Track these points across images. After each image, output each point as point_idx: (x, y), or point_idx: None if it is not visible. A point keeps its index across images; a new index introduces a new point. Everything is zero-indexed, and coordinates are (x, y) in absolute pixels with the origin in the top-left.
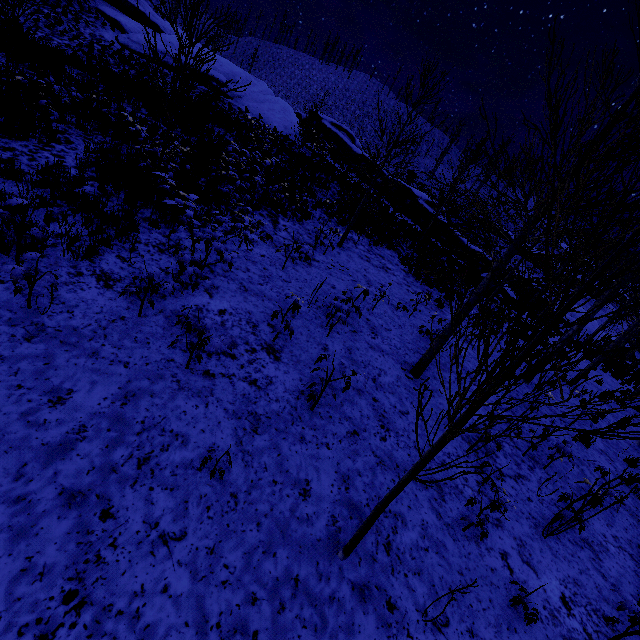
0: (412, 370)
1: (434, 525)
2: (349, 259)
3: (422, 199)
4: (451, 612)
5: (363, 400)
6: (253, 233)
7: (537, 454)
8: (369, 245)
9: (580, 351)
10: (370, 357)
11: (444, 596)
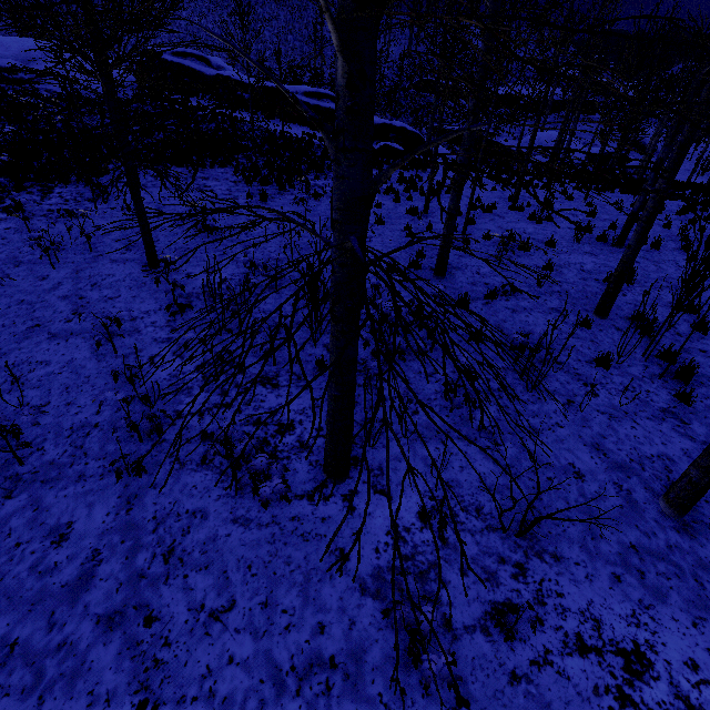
0: (148, 263)
1: (83, 358)
2: (146, 196)
3: (299, 94)
4: (57, 399)
5: (65, 302)
6: (5, 213)
7: (280, 283)
8: (190, 173)
9: (496, 179)
10: (104, 269)
11: (57, 393)
